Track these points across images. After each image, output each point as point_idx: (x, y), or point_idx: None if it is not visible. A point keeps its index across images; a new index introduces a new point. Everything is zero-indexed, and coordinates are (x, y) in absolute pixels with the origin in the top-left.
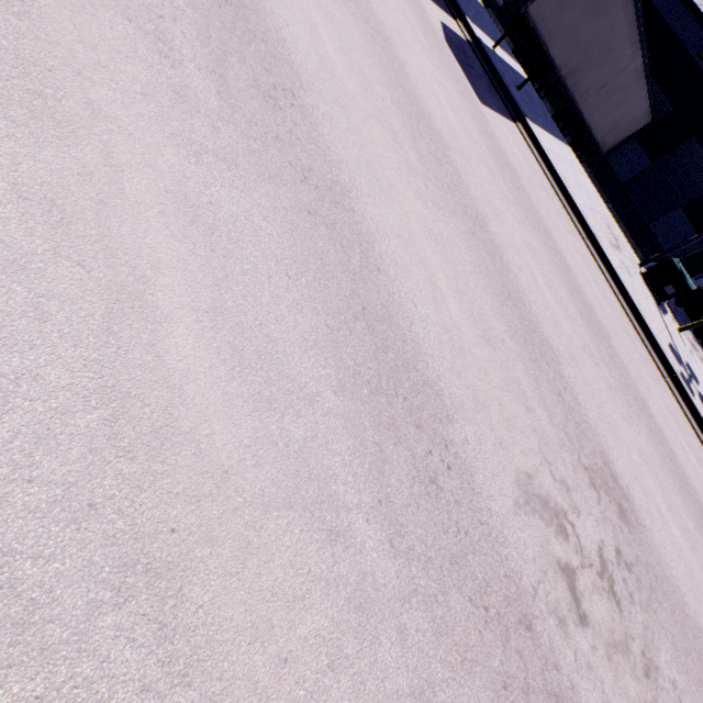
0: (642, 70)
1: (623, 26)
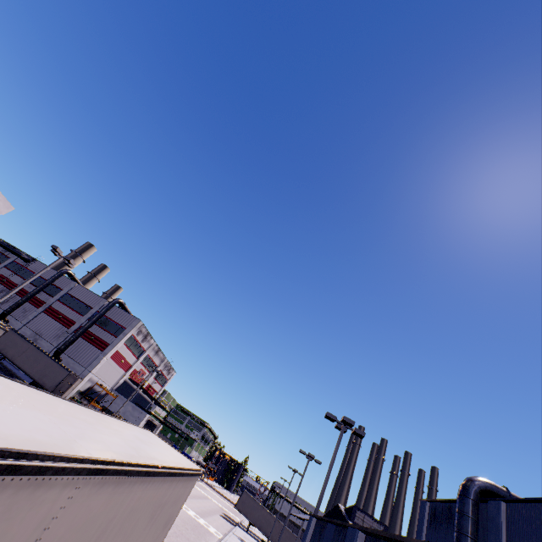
0: (289, 531)
1: (267, 514)
